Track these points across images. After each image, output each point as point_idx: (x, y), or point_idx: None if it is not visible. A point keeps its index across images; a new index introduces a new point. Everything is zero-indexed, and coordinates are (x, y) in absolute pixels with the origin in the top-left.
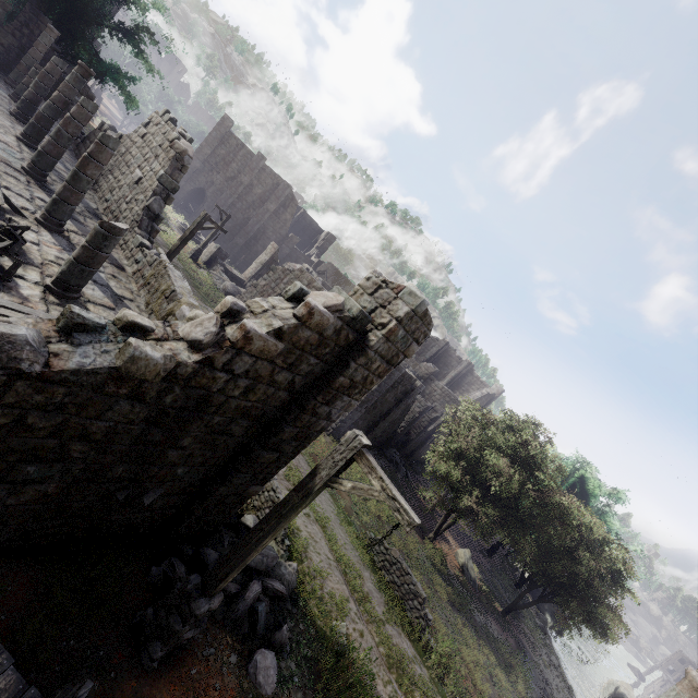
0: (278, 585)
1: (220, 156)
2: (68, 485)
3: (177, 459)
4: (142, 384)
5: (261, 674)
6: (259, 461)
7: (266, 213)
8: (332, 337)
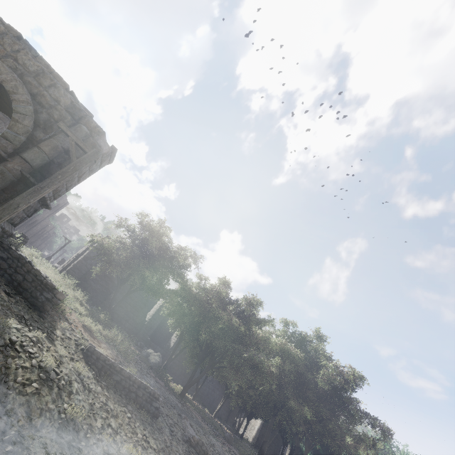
0: None
1: None
2: None
3: None
4: None
5: None
6: None
7: None
8: None
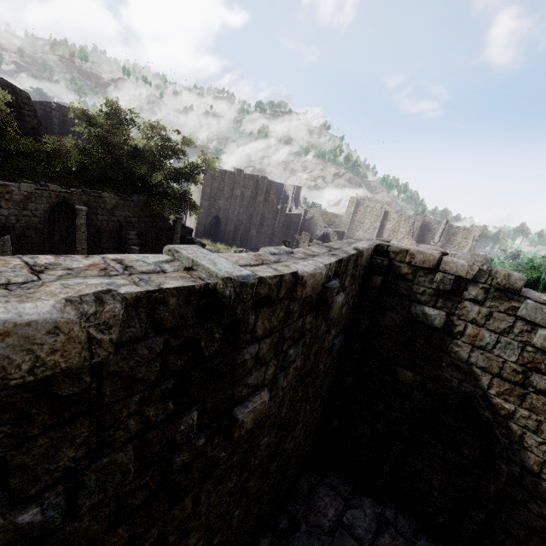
0: None
1: (215, 188)
2: None
3: None
4: None
5: None
6: None
7: (259, 204)
8: None
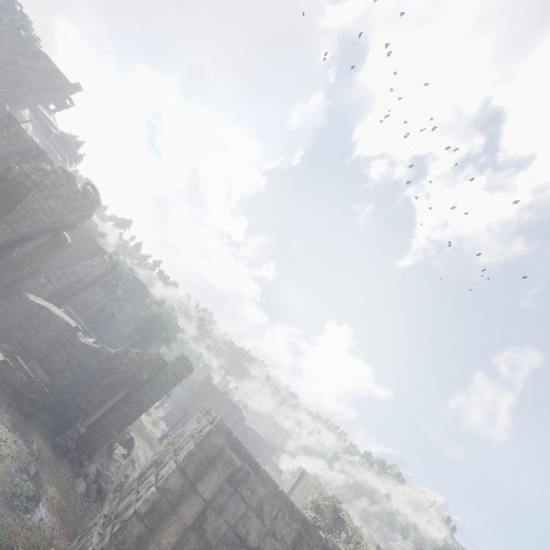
0: (103, 483)
1: (202, 394)
2: (70, 384)
3: (97, 393)
4: (101, 355)
5: (77, 482)
6: (120, 409)
7: None
8: (155, 361)
